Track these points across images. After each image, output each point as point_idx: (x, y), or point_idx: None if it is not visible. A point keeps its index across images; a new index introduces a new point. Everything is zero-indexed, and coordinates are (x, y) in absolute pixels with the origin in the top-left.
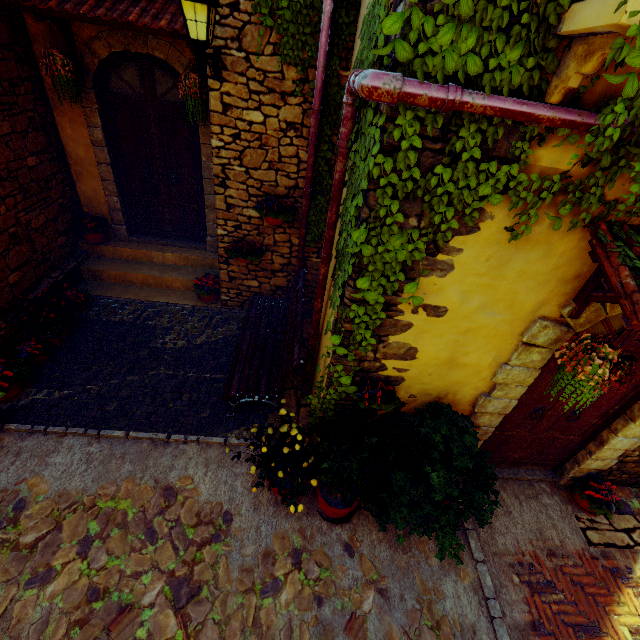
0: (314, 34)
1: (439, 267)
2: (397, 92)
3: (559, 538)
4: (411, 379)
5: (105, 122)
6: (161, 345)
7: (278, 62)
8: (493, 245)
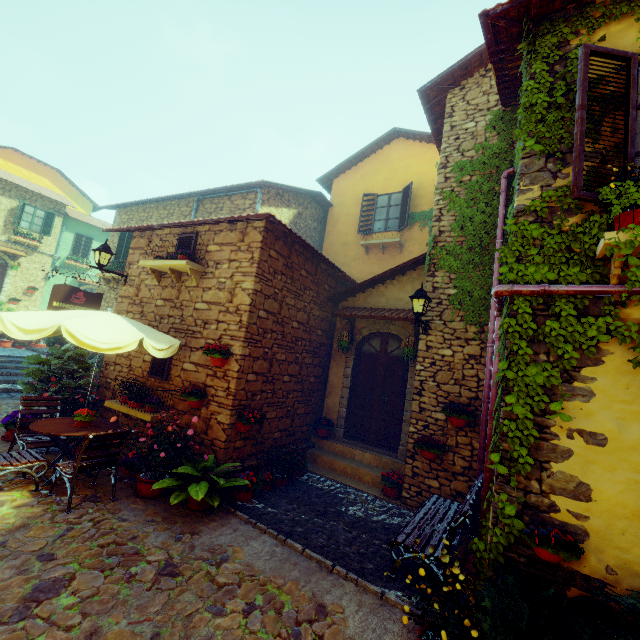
0: (487, 310)
1: (579, 393)
2: (510, 290)
3: None
4: (597, 535)
5: (354, 365)
6: (344, 510)
7: (463, 324)
8: (625, 375)
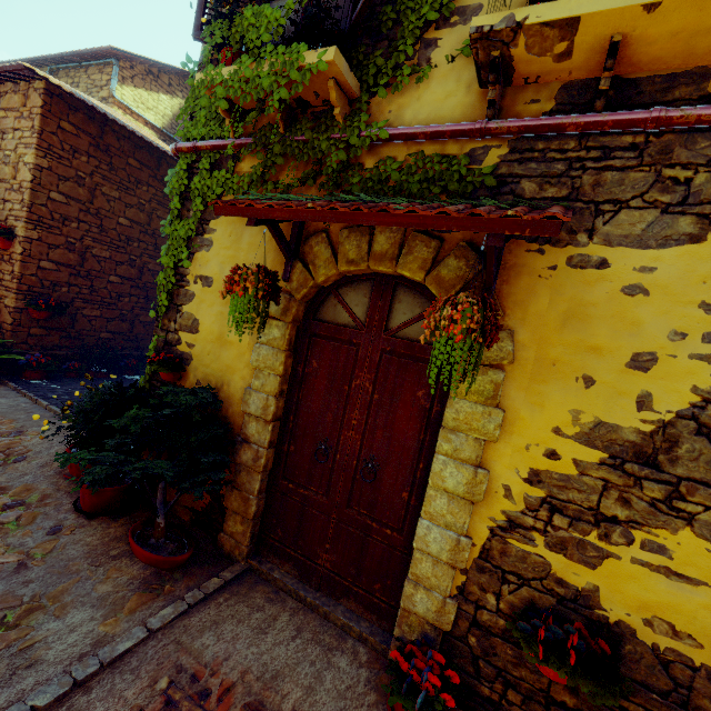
0: None
1: (206, 244)
2: (175, 147)
3: (297, 706)
4: (197, 358)
5: None
6: None
7: None
8: (231, 225)
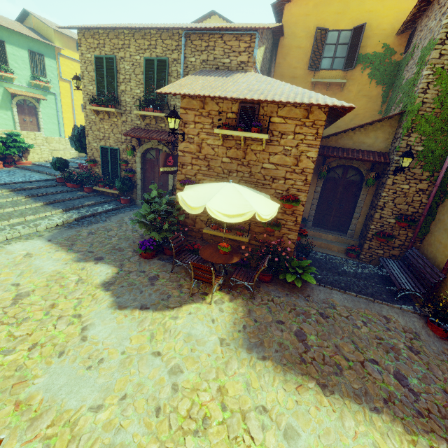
0: (439, 163)
1: None
2: None
3: None
4: None
5: (322, 185)
6: (343, 269)
7: (421, 170)
8: None
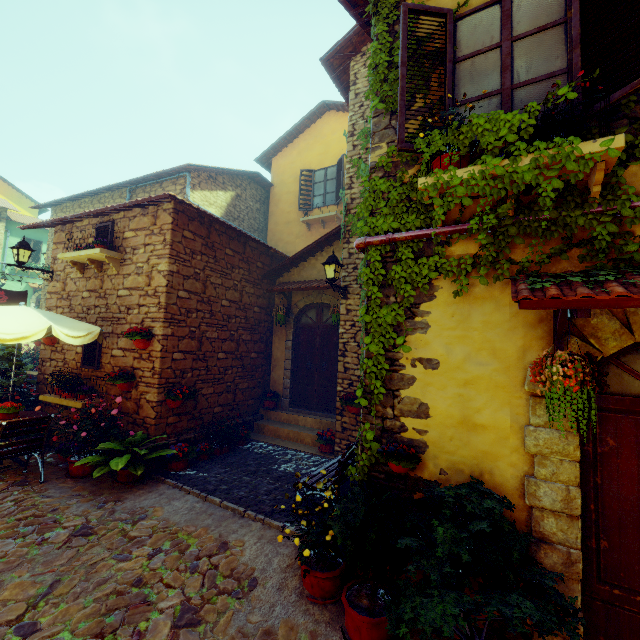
0: None
1: (419, 326)
2: (364, 241)
3: None
4: (434, 445)
5: (295, 338)
6: (276, 468)
7: None
8: (451, 305)
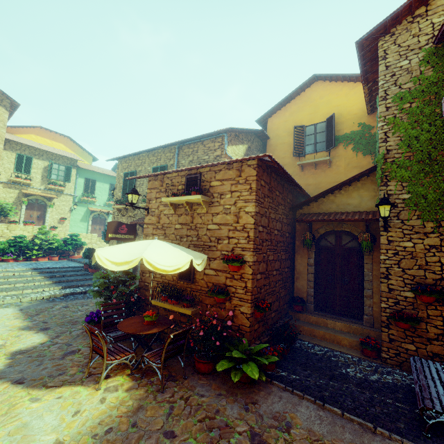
0: (441, 208)
1: None
2: None
3: None
4: None
5: (315, 256)
6: (345, 372)
7: (420, 221)
8: None
